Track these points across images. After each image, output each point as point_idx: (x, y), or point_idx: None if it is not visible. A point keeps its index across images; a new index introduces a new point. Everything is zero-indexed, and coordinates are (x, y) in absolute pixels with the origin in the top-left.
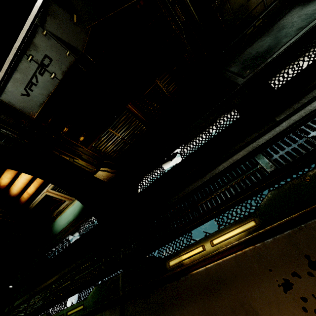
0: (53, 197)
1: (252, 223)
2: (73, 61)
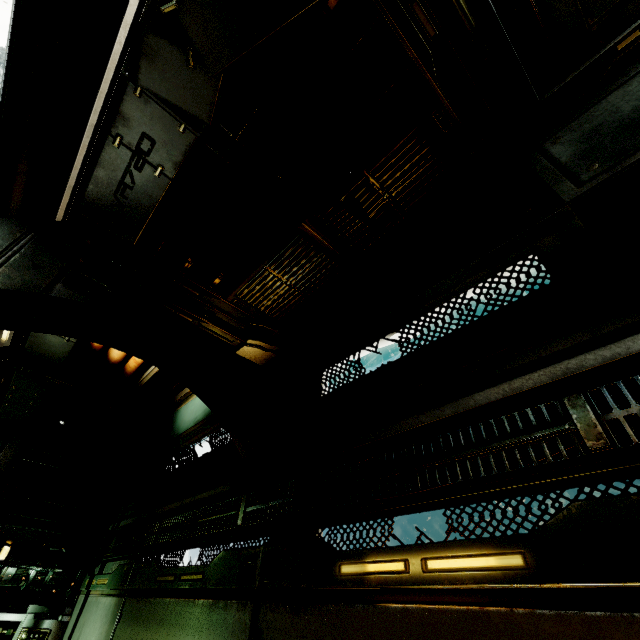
0: None
1: (516, 560)
2: (192, 142)
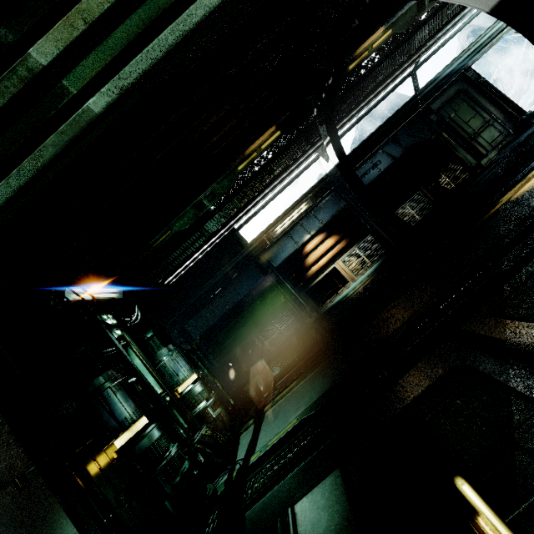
0: (334, 277)
1: None
2: (391, 163)
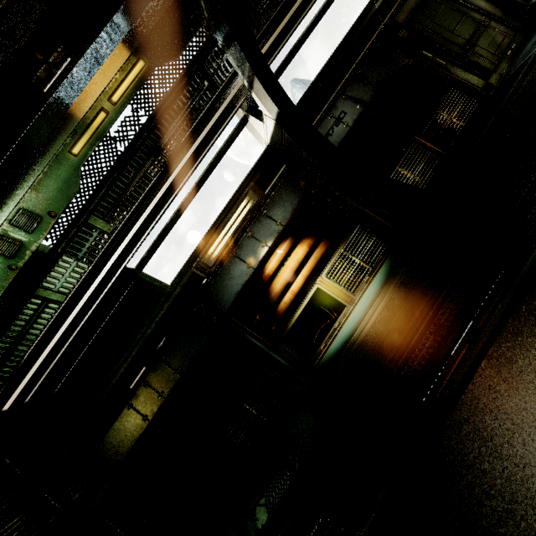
0: (322, 304)
1: None
2: (362, 111)
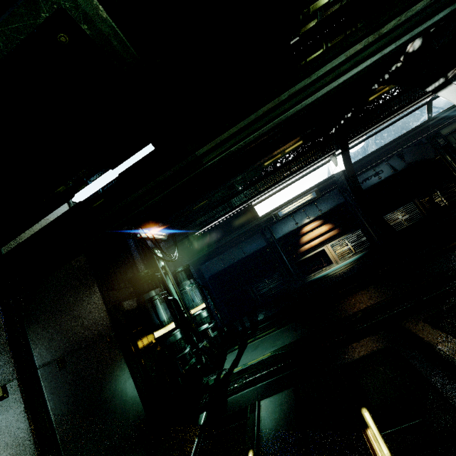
0: (322, 257)
1: None
2: (392, 174)
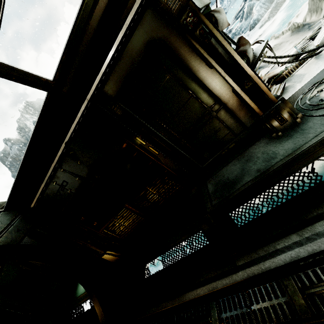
0: None
1: None
2: (81, 182)
